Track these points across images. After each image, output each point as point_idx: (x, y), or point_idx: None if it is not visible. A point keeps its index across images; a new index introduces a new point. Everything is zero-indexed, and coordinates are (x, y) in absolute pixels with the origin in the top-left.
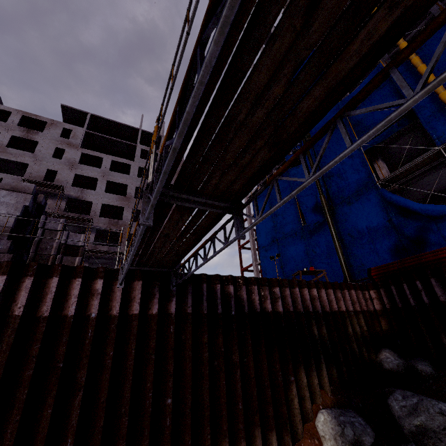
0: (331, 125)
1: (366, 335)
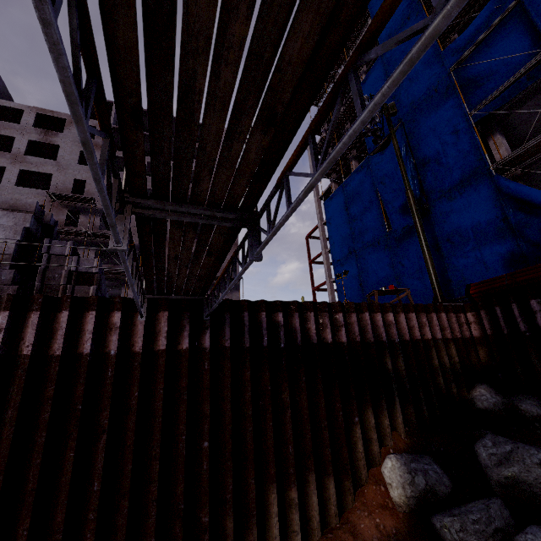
0: (342, 81)
1: (458, 368)
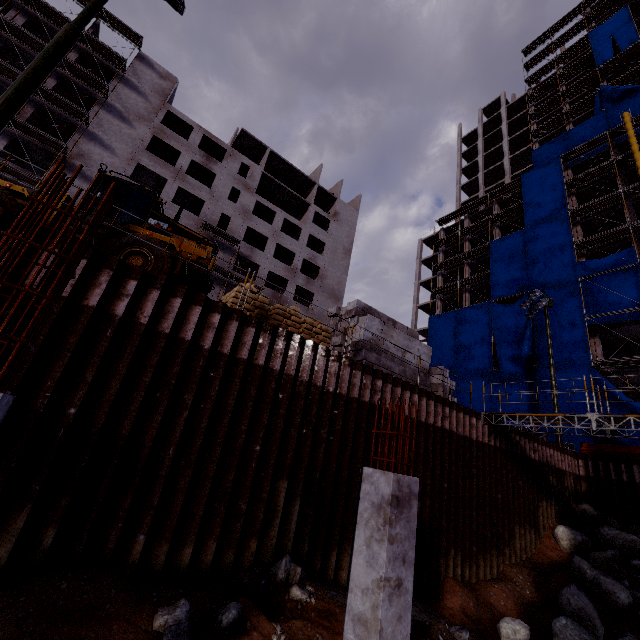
0: None
1: (573, 491)
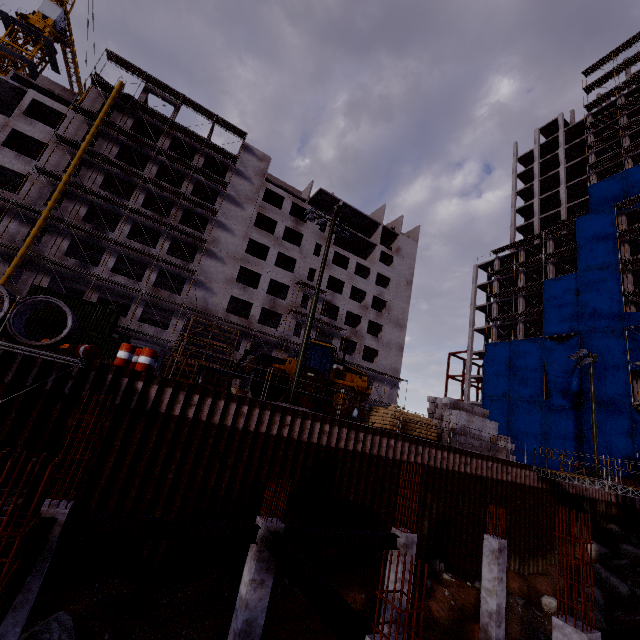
0: None
1: (604, 513)
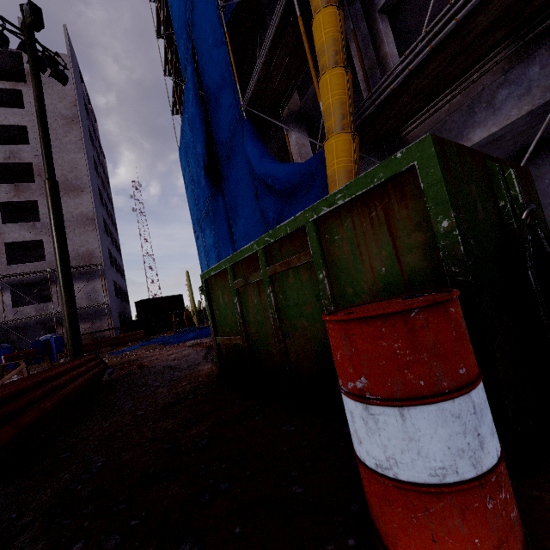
0: None
1: None
